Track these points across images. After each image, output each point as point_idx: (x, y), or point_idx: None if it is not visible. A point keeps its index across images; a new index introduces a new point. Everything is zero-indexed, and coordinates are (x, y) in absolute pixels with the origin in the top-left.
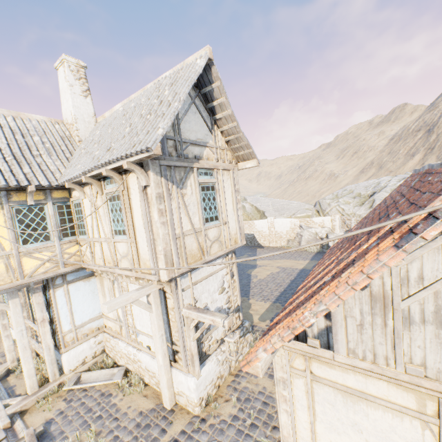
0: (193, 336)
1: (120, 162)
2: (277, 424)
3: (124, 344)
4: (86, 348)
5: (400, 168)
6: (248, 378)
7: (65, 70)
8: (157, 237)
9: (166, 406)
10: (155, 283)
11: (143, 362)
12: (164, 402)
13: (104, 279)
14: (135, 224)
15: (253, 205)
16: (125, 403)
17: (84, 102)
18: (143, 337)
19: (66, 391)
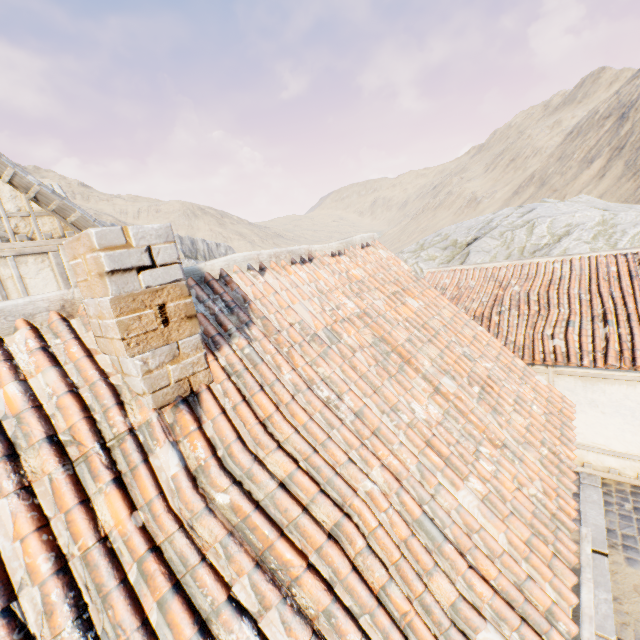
0: None
1: None
2: None
3: None
4: None
5: (568, 185)
6: None
7: None
8: None
9: None
10: None
11: None
12: None
13: None
14: None
15: None
16: None
17: None
18: None
19: None
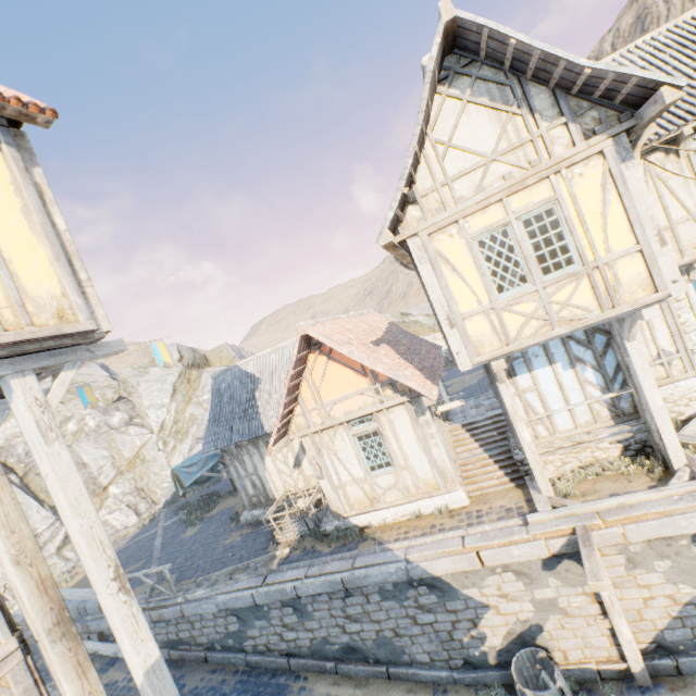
0: None
1: None
2: None
3: (693, 379)
4: None
5: None
6: None
7: None
8: None
9: None
10: None
11: None
12: None
13: None
14: None
15: (430, 314)
16: None
17: None
18: None
19: None
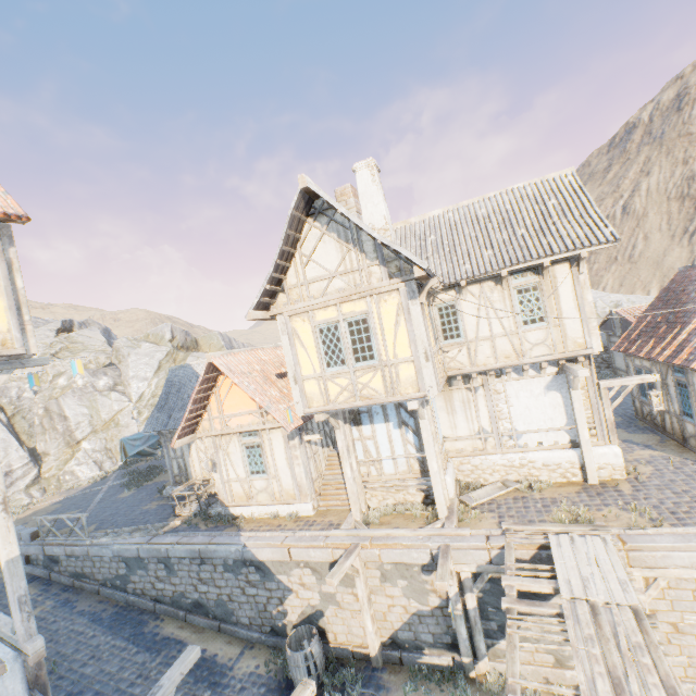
0: (612, 405)
1: (566, 254)
2: (692, 462)
3: (498, 455)
4: (452, 472)
5: None
6: (627, 455)
7: (374, 174)
8: (590, 315)
9: (594, 482)
10: (582, 360)
11: (538, 460)
12: (590, 480)
13: (455, 392)
14: (560, 309)
15: None
16: (551, 494)
17: (386, 207)
18: (530, 436)
19: (470, 510)
